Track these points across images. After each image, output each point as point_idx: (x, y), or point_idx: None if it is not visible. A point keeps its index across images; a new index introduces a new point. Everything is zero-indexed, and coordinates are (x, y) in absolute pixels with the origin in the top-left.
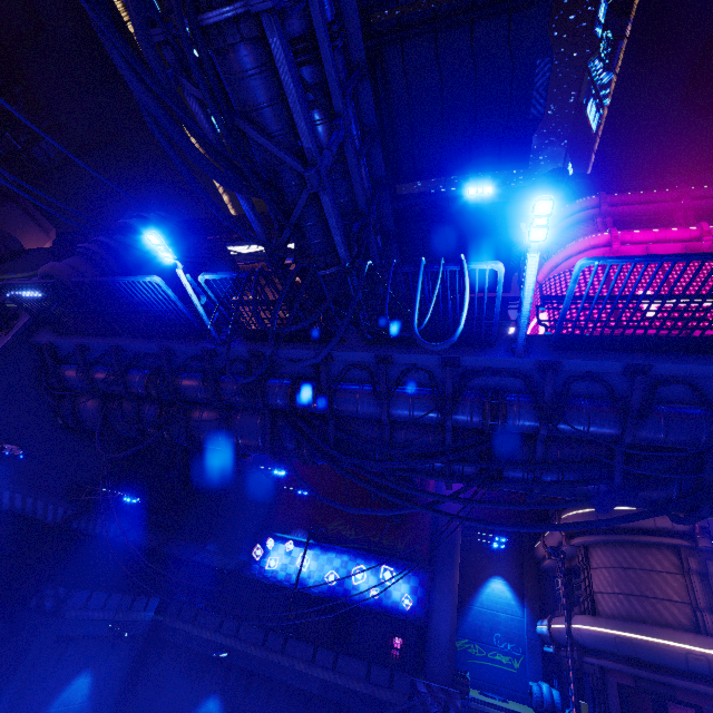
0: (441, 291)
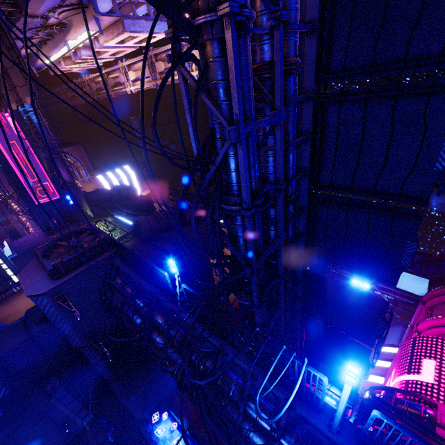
0: (324, 321)
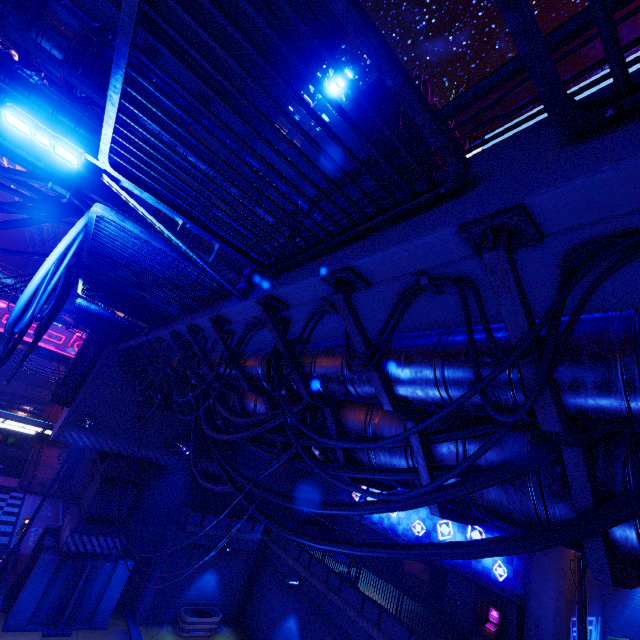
0: None
